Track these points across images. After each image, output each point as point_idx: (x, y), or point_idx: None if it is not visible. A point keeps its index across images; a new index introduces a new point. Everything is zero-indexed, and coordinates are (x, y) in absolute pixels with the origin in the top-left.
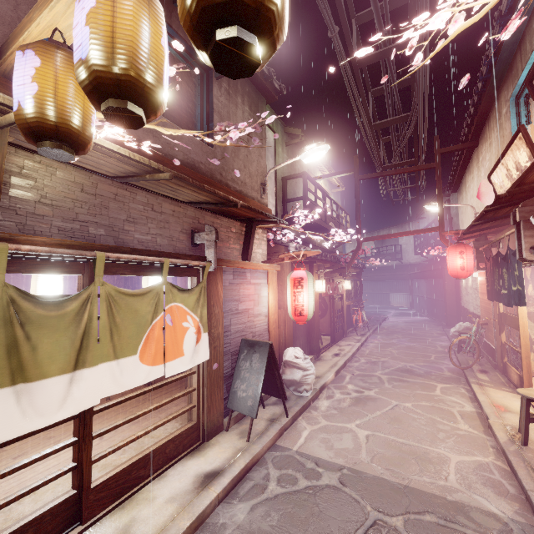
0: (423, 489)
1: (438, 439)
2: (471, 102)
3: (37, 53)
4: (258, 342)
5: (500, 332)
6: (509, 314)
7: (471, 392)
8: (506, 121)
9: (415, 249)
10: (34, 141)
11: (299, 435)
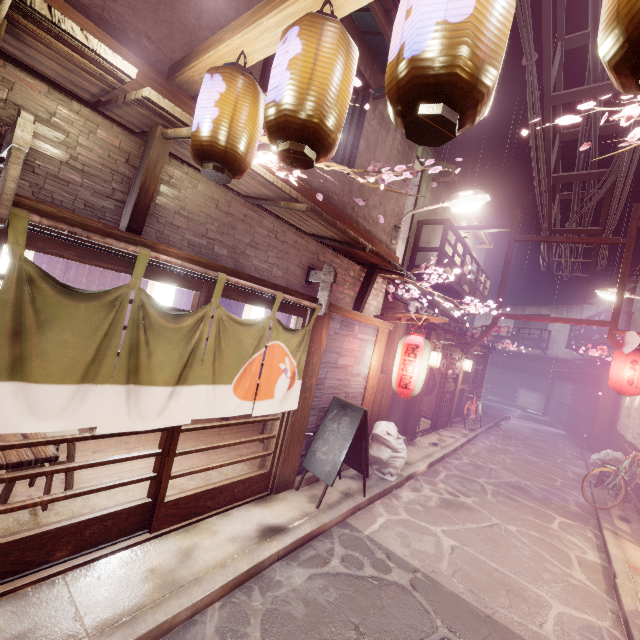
0: (509, 626)
1: (541, 579)
2: None
3: (225, 79)
4: (351, 405)
5: None
6: None
7: (601, 539)
8: None
9: (568, 340)
10: (201, 162)
11: (373, 520)
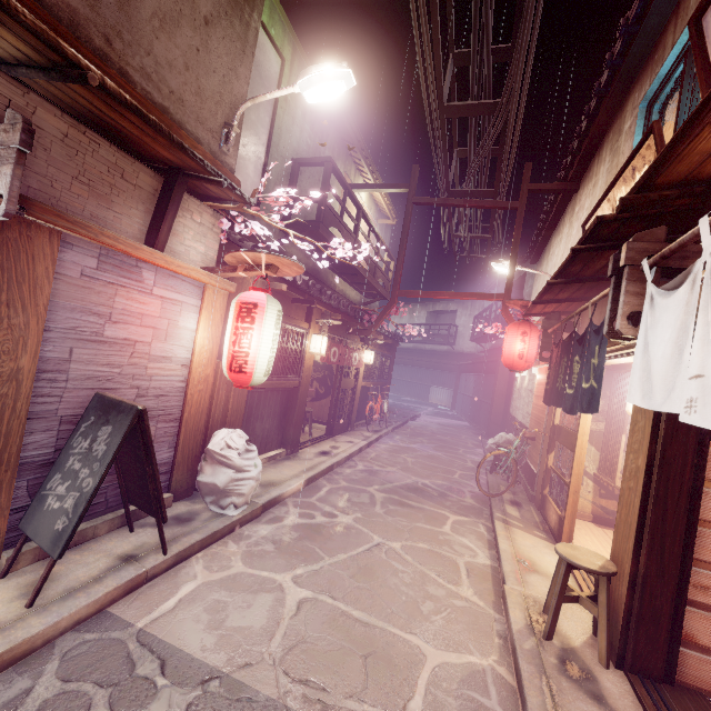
0: None
1: (420, 614)
2: (585, 109)
3: None
4: (119, 403)
5: (548, 452)
6: (566, 427)
7: (493, 533)
8: (628, 140)
9: (472, 333)
10: None
11: (170, 593)
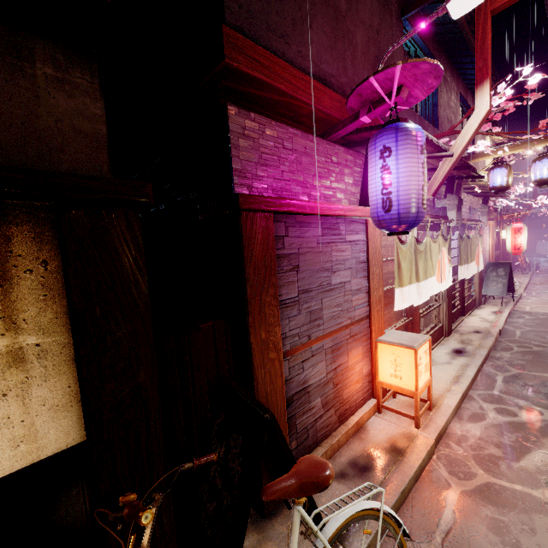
0: None
1: None
2: None
3: (506, 169)
4: (500, 263)
5: None
6: None
7: None
8: None
9: None
10: (497, 192)
11: (524, 308)
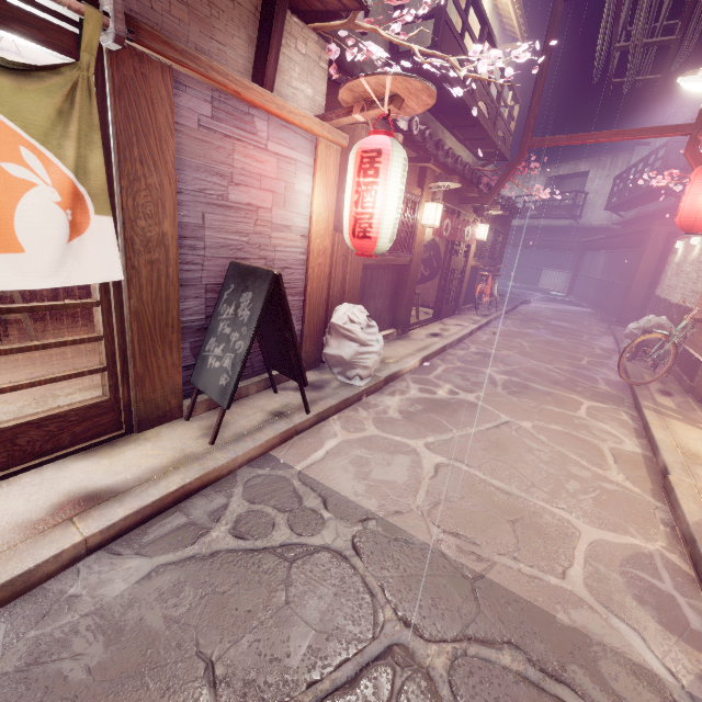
0: (513, 588)
1: (565, 492)
2: None
3: None
4: (254, 270)
5: None
6: None
7: (639, 422)
8: None
9: (609, 199)
10: None
11: (317, 446)
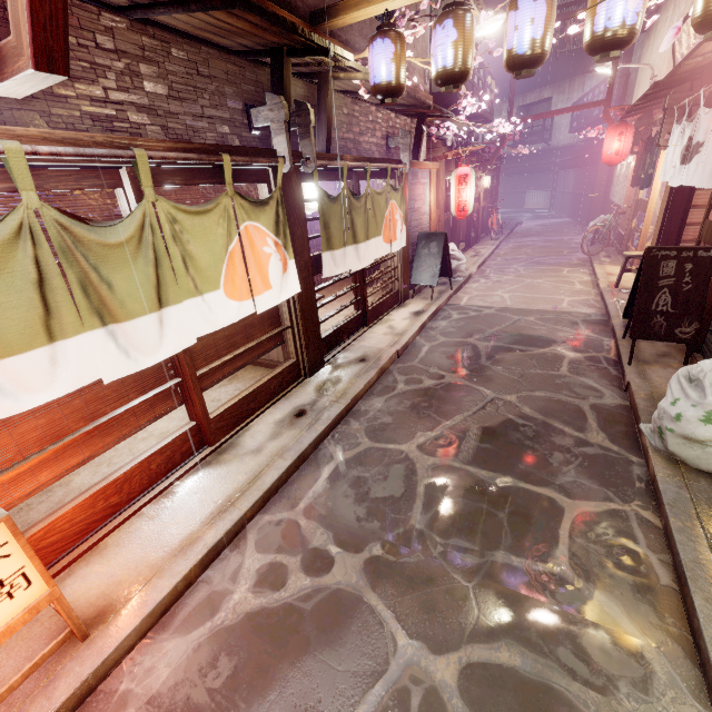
0: (546, 310)
1: (559, 293)
2: None
3: (393, 42)
4: (434, 233)
5: (632, 219)
6: (644, 199)
7: (592, 271)
8: None
9: (571, 123)
10: (383, 98)
11: (461, 299)
